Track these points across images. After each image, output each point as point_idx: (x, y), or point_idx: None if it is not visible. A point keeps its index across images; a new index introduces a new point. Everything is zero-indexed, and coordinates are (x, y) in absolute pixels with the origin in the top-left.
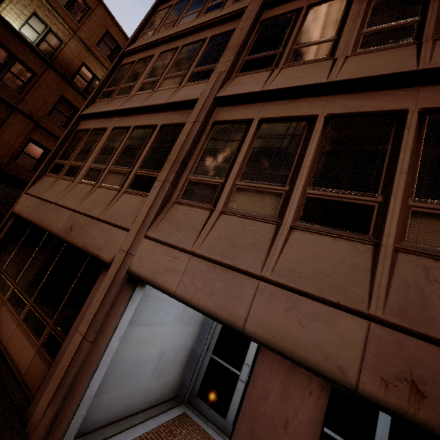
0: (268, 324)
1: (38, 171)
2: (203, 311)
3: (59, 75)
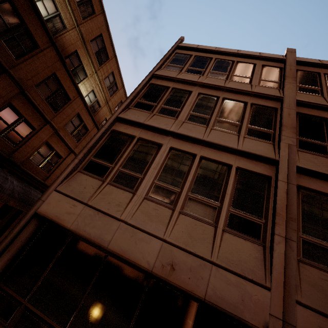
0: None
1: (70, 165)
2: None
3: (58, 55)
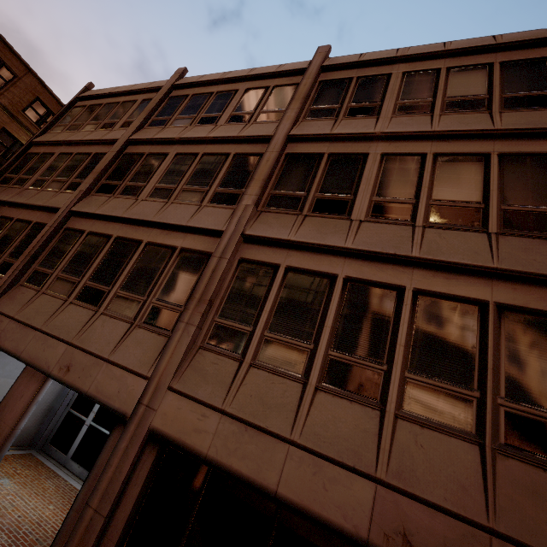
0: (31, 352)
1: None
2: (5, 350)
3: None
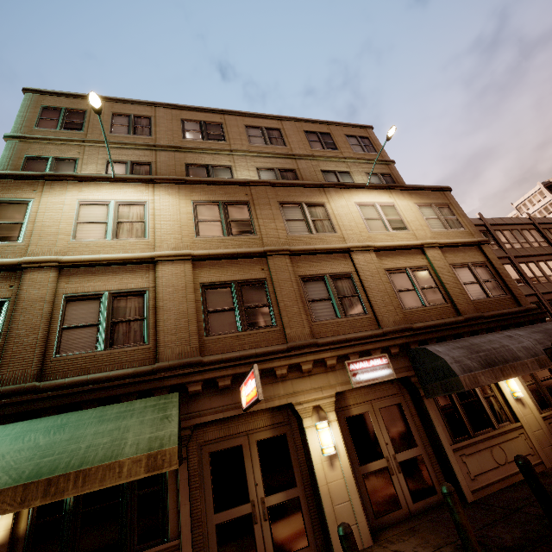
0: None
1: None
2: None
3: None
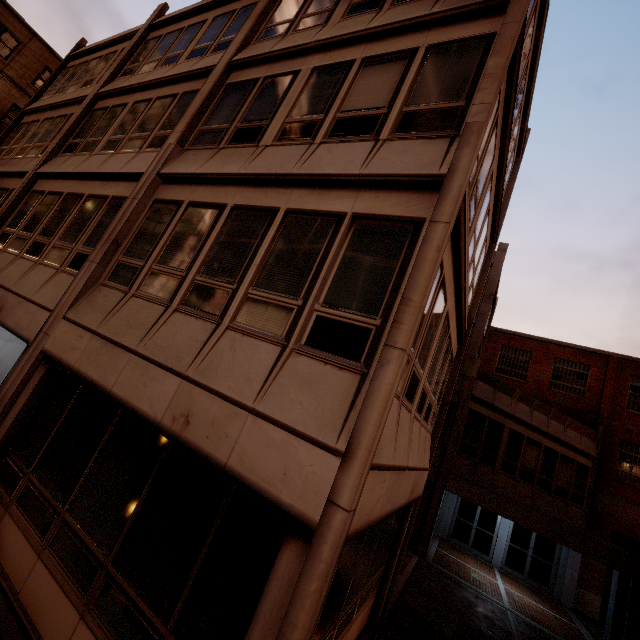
0: None
1: None
2: None
3: None
